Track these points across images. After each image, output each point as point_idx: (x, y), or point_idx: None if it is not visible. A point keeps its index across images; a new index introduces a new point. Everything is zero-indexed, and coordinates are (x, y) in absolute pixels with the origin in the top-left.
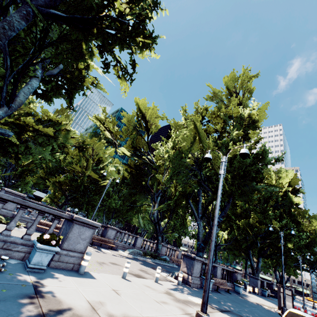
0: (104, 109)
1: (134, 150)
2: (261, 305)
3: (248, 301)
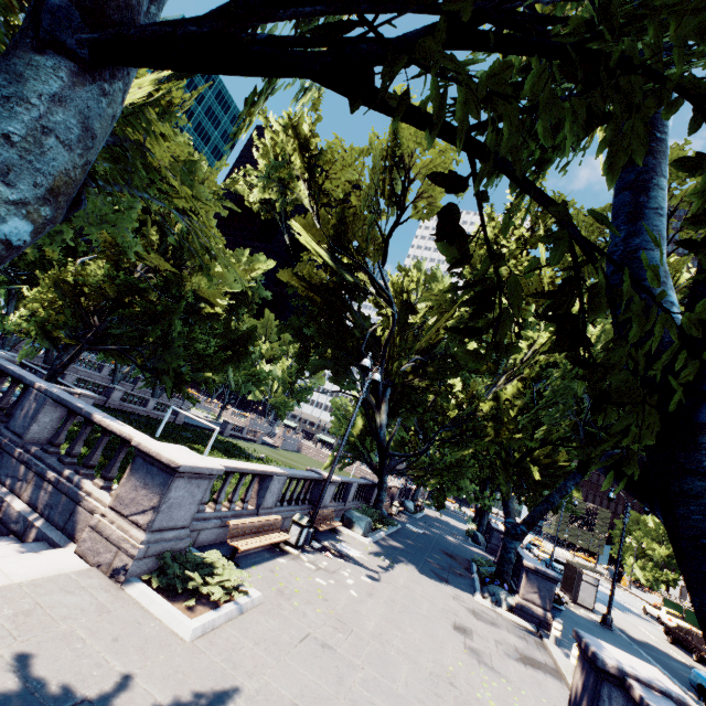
0: (319, 99)
1: (334, 244)
2: (572, 610)
3: (564, 611)
